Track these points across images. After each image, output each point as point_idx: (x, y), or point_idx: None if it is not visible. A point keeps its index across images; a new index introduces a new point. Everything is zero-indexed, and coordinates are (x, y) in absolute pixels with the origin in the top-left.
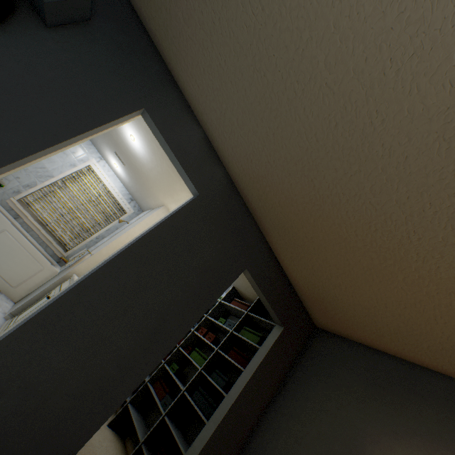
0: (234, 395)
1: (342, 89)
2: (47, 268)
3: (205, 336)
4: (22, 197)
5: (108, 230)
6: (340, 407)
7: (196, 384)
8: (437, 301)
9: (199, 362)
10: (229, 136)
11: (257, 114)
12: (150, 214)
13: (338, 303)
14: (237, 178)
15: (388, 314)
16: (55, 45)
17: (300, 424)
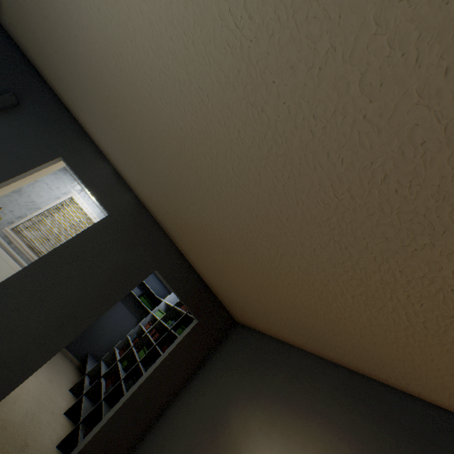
0: (146, 376)
1: (146, 140)
2: None
3: (153, 336)
4: (15, 226)
5: None
6: (226, 382)
7: (134, 374)
8: (257, 281)
9: (141, 357)
10: (125, 170)
11: (127, 155)
12: None
13: (231, 296)
14: (143, 200)
15: (251, 299)
16: None
17: (196, 399)
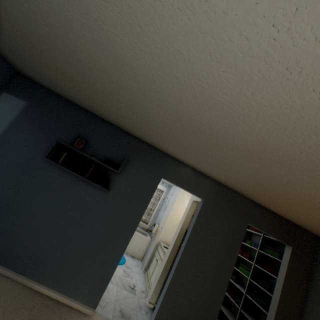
0: (276, 297)
1: (255, 161)
2: (145, 239)
3: (242, 255)
4: None
5: (159, 205)
6: None
7: (250, 288)
8: None
9: (246, 273)
10: (205, 168)
11: (215, 164)
12: (177, 193)
13: None
14: (219, 180)
15: None
16: (124, 178)
17: None
